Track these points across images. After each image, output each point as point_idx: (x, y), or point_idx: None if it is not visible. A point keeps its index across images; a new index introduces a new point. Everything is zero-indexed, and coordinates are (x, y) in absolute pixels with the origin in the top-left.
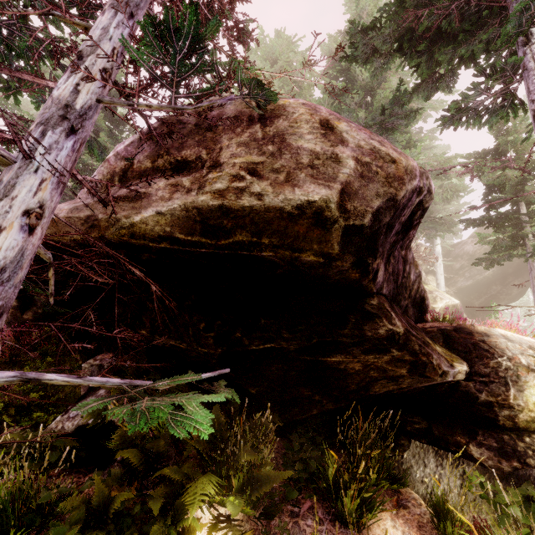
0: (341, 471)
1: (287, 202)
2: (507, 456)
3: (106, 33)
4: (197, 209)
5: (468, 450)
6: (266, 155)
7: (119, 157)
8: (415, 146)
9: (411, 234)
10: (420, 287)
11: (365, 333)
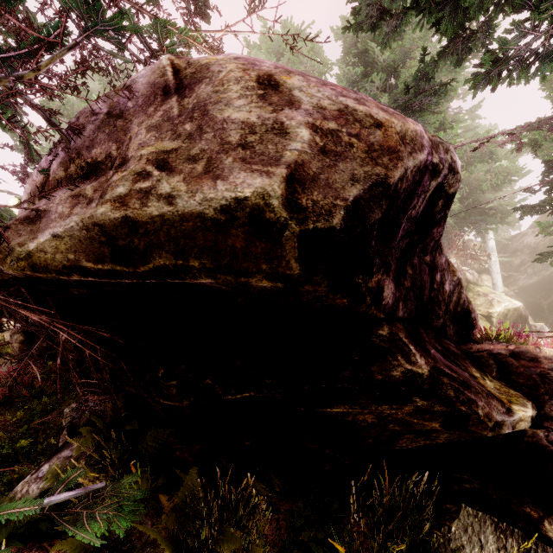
0: (363, 552)
1: (206, 204)
2: None
3: None
4: (99, 226)
5: (543, 529)
6: (181, 137)
7: (39, 169)
8: (451, 128)
9: (436, 232)
10: (461, 298)
11: (373, 377)
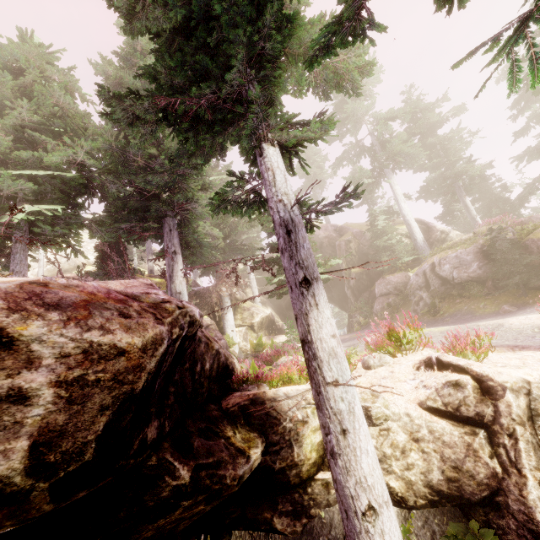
0: None
1: None
2: (299, 515)
3: None
4: None
5: (273, 524)
6: None
7: None
8: (211, 188)
9: (190, 350)
10: (220, 361)
11: (147, 506)
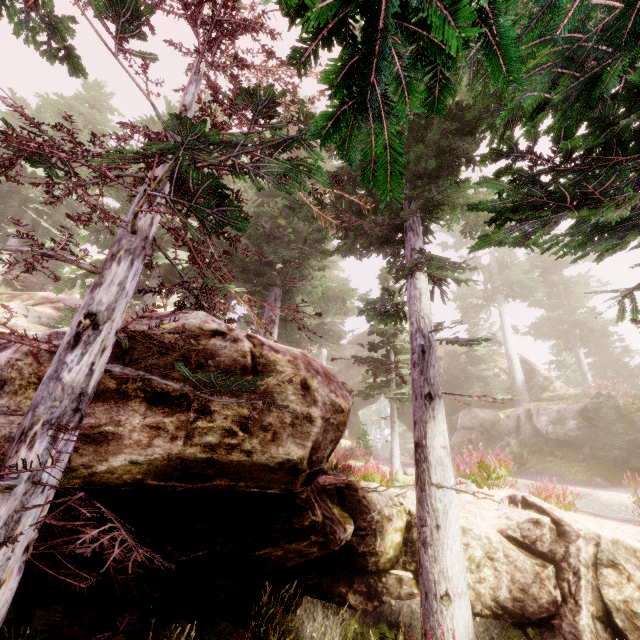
0: None
1: (272, 460)
2: (372, 597)
3: (123, 291)
4: (182, 459)
5: (347, 598)
6: (257, 410)
7: None
8: (323, 269)
9: None
10: None
11: (294, 527)
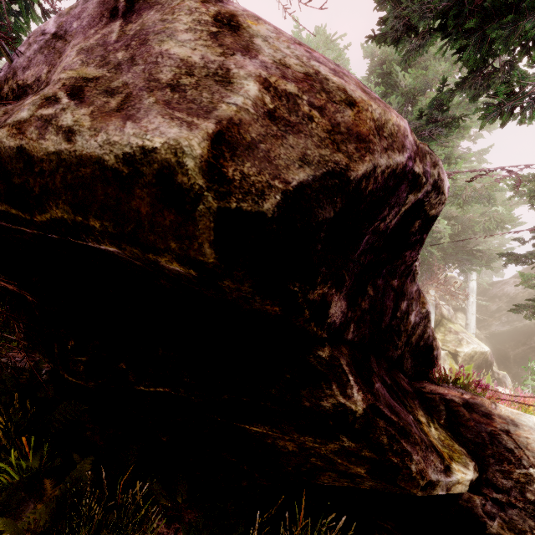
0: None
1: (108, 148)
2: None
3: None
4: None
5: None
6: (108, 66)
7: None
8: (456, 164)
9: (408, 256)
10: (426, 332)
11: (301, 402)
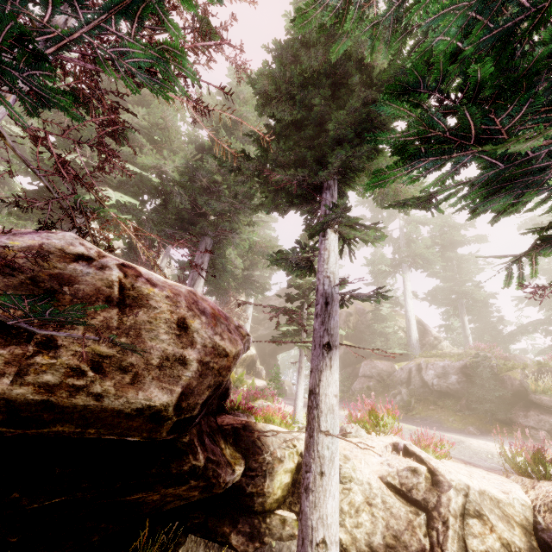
0: None
1: (127, 405)
2: (254, 538)
3: None
4: (7, 400)
5: (230, 539)
6: (117, 348)
7: None
8: (253, 225)
9: None
10: (227, 383)
11: (171, 471)
